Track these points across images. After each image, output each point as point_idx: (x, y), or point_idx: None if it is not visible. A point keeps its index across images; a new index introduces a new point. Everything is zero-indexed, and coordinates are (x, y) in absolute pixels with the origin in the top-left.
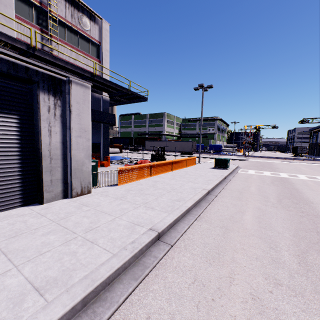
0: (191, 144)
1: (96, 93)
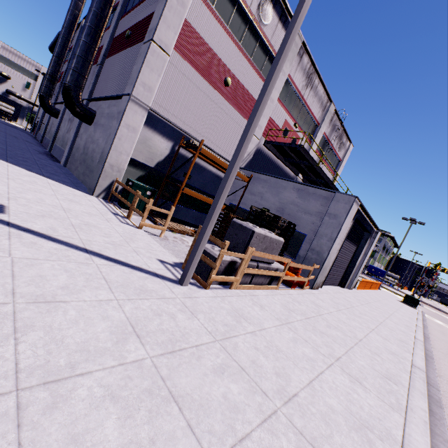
0: None
1: None
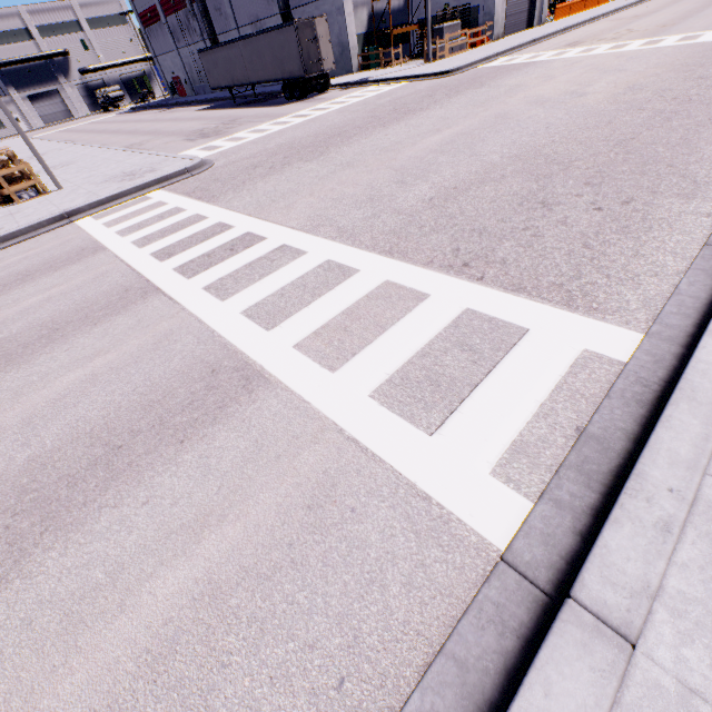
0: None
1: None
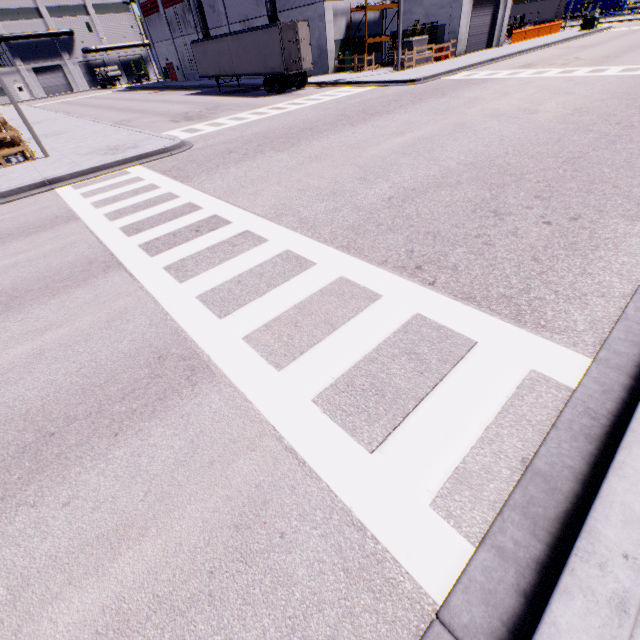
0: (557, 3)
1: None
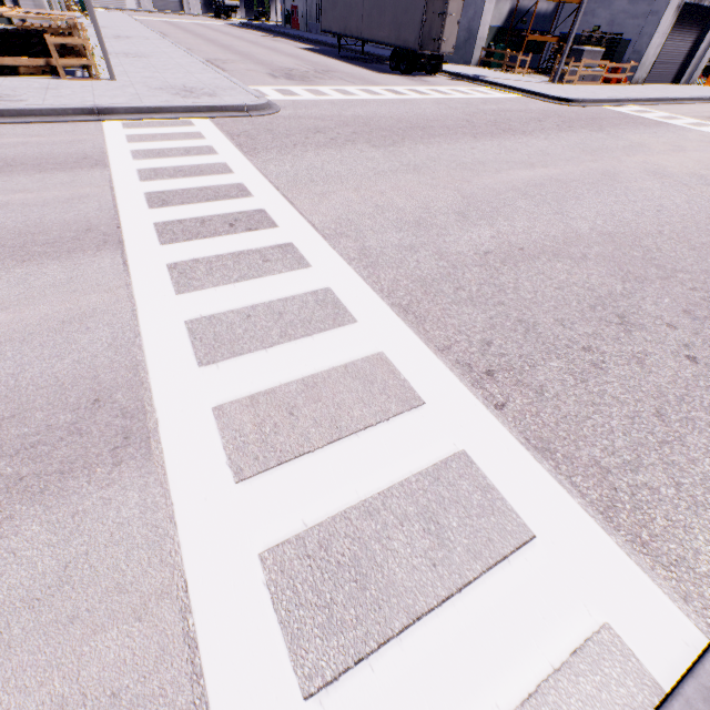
0: None
1: None
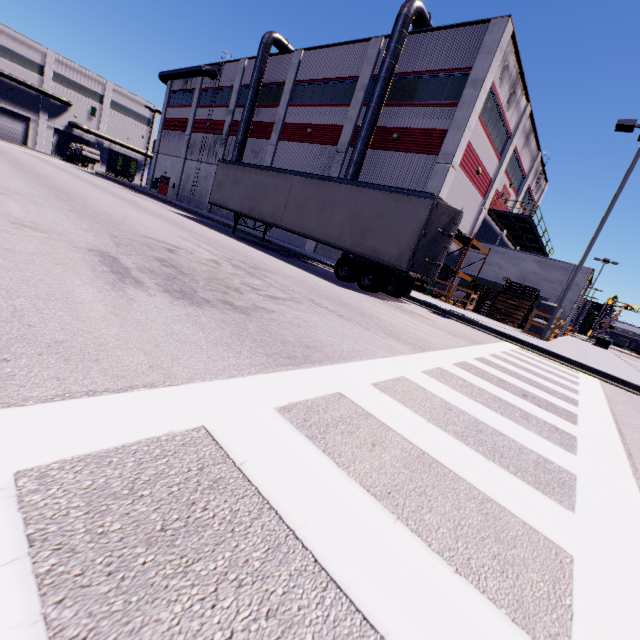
0: None
1: (514, 247)
